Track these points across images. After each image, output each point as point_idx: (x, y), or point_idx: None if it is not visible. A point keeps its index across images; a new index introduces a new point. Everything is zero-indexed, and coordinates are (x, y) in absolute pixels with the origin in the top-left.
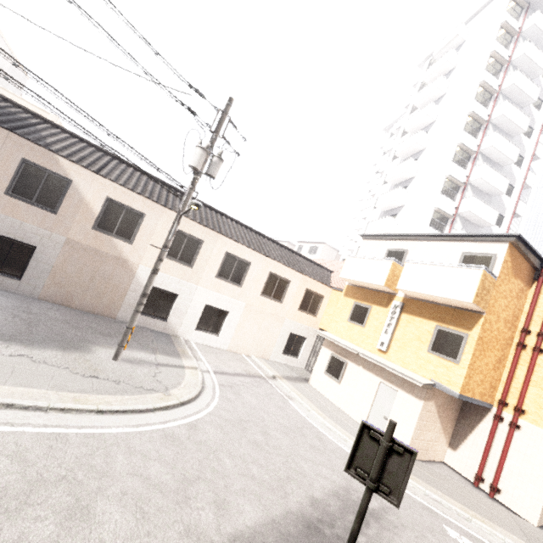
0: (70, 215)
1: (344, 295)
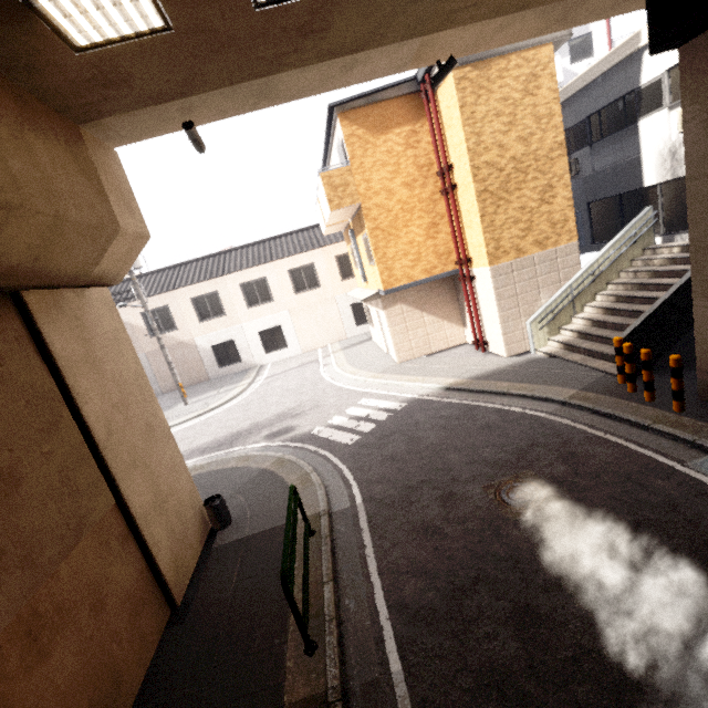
0: (135, 339)
1: (346, 245)
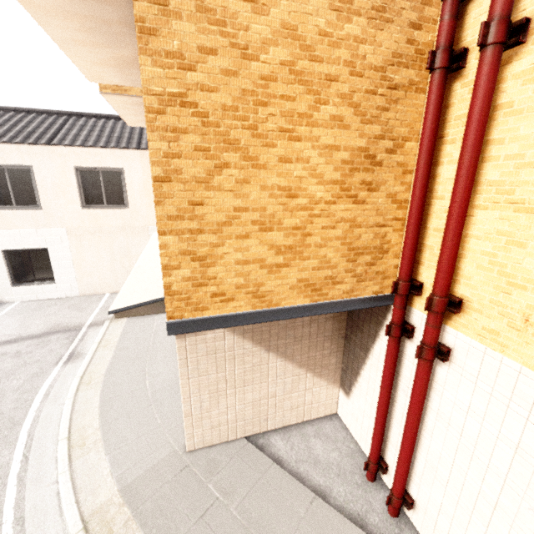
0: None
1: None
